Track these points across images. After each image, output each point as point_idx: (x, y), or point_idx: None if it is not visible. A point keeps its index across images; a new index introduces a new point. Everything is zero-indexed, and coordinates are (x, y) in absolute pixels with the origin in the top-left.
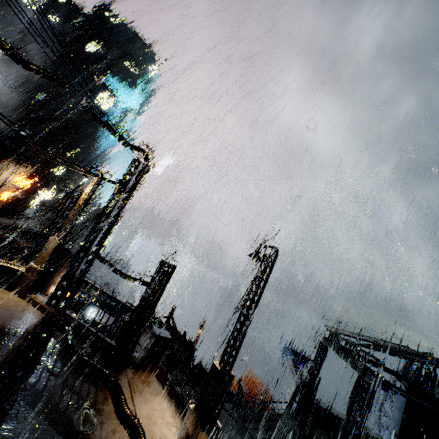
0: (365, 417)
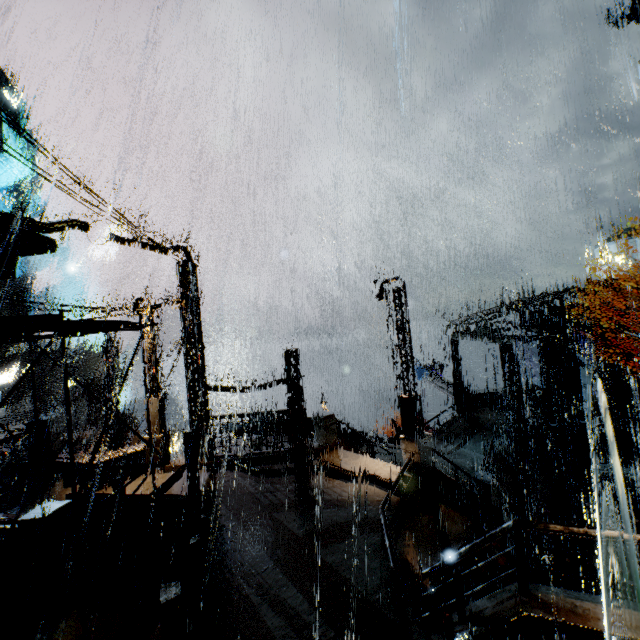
0: (518, 372)
